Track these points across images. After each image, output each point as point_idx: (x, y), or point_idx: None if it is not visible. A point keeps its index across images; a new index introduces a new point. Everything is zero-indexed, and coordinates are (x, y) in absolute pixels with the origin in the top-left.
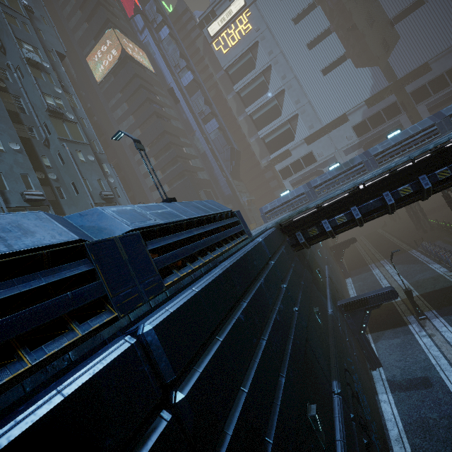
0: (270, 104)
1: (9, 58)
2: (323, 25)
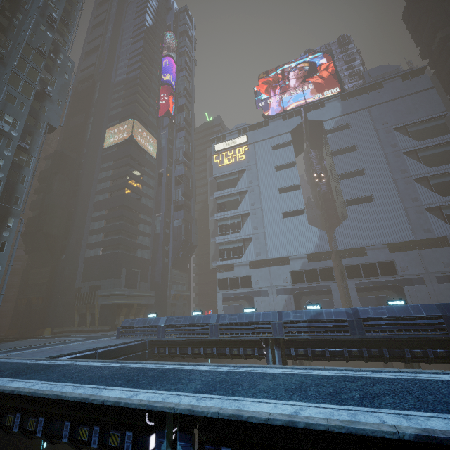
0: (236, 219)
1: None
2: (295, 181)
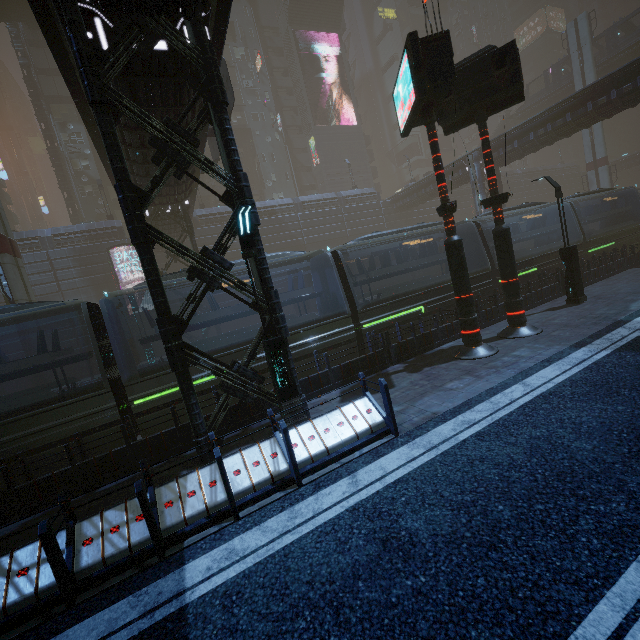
0: None
1: None
2: None
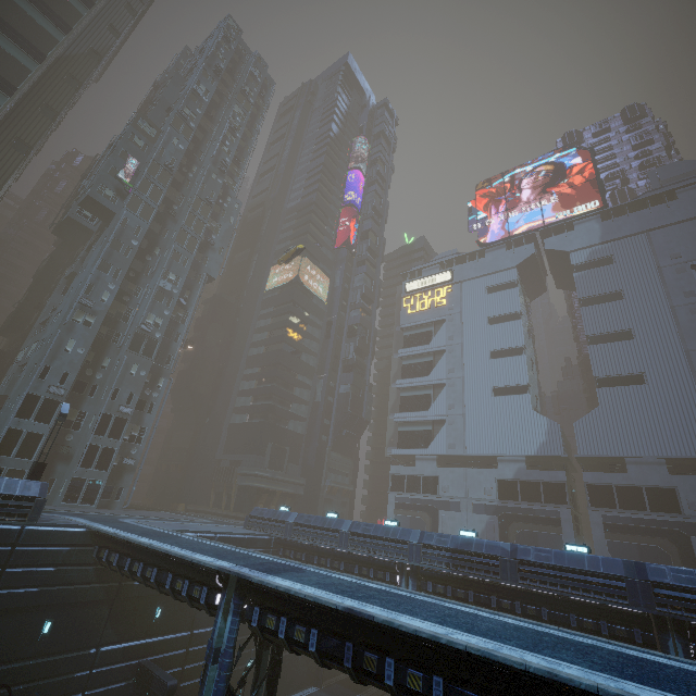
0: (425, 391)
1: (152, 281)
2: (517, 341)
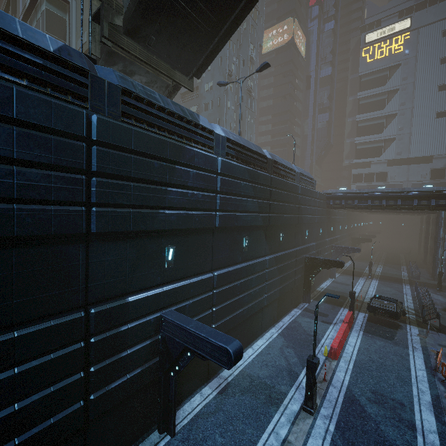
0: (378, 121)
1: (241, 52)
2: None
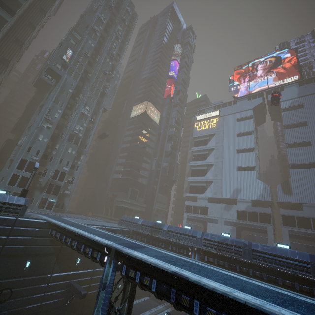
0: (203, 167)
1: (78, 109)
2: (250, 145)
